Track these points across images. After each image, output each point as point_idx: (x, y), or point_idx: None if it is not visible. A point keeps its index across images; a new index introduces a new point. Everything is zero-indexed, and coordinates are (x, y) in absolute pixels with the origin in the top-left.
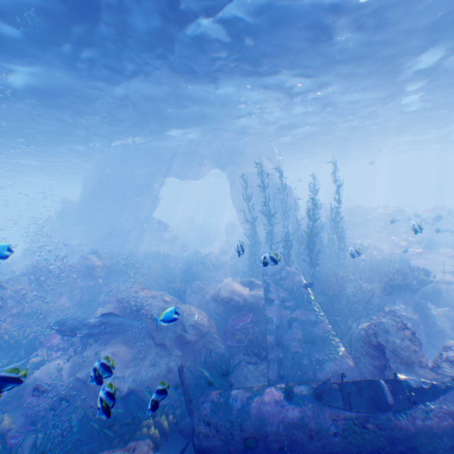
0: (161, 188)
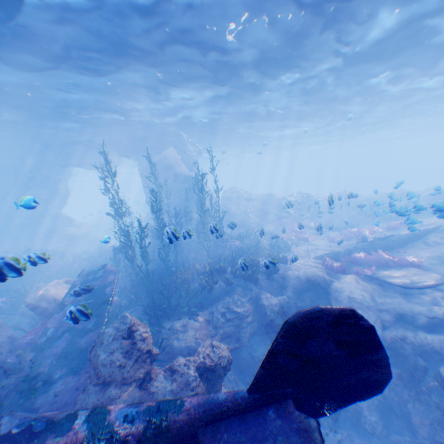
0: (69, 179)
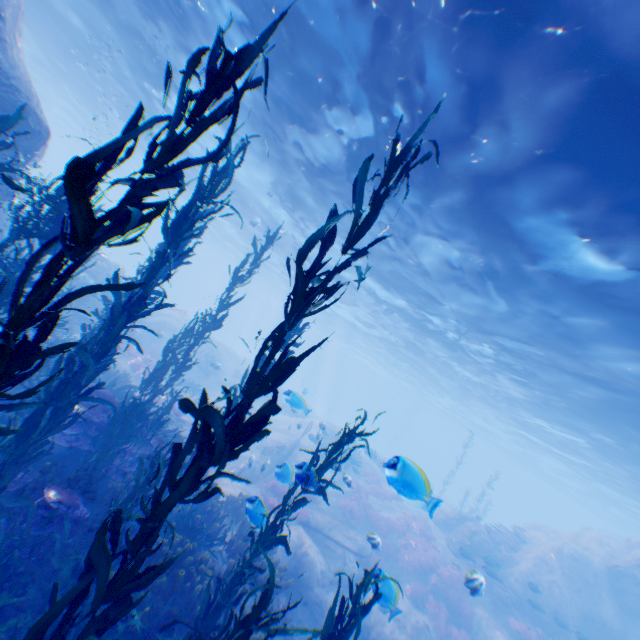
0: None
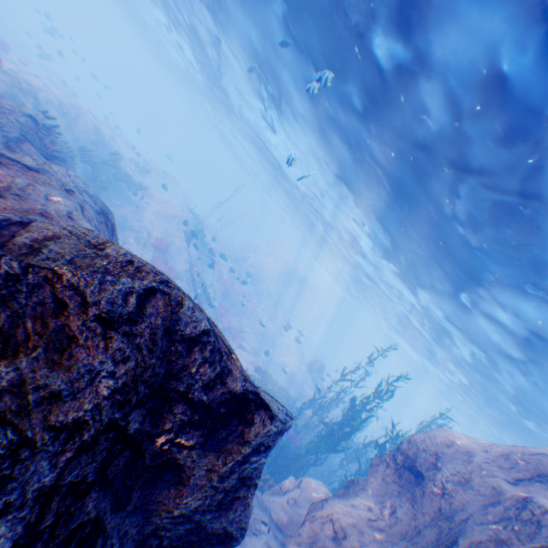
0: None
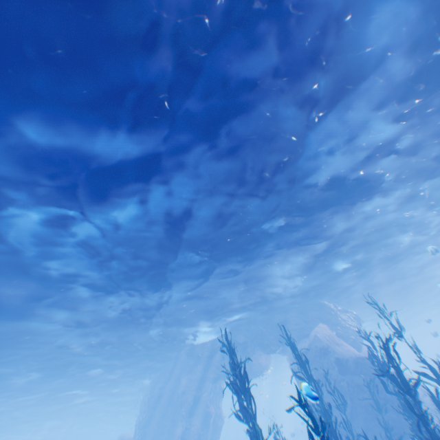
0: (220, 396)
